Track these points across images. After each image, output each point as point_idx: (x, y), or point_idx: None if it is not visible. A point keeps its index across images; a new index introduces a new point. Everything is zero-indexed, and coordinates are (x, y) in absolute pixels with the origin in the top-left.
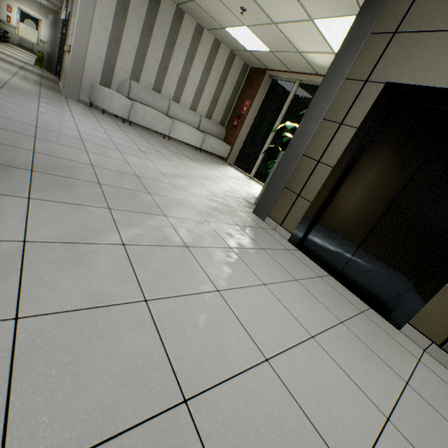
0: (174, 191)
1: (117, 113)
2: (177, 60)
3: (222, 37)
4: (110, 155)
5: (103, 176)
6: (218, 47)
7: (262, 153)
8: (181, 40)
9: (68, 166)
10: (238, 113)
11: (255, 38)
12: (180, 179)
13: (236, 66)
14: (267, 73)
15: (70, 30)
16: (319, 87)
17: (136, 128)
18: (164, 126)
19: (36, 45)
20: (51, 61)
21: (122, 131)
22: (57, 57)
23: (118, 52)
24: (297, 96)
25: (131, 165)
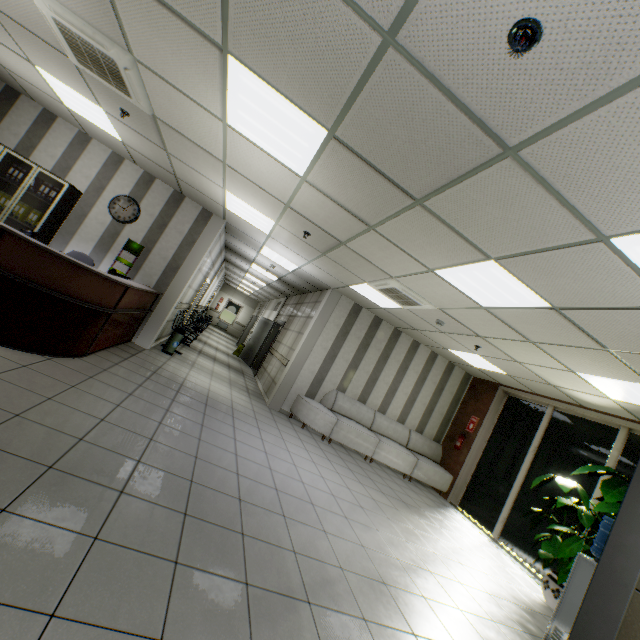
0: (434, 618)
1: (319, 429)
2: (388, 371)
3: (442, 352)
4: (343, 533)
5: (359, 593)
6: (434, 358)
7: (521, 516)
8: (395, 353)
9: (326, 577)
10: (460, 428)
11: (487, 363)
12: (424, 576)
13: (456, 375)
14: (499, 388)
15: (285, 339)
16: (630, 483)
17: (335, 446)
18: (368, 445)
19: (230, 325)
20: (250, 352)
21: (329, 462)
22: (257, 350)
23: (331, 366)
24: (554, 425)
25: (368, 552)
